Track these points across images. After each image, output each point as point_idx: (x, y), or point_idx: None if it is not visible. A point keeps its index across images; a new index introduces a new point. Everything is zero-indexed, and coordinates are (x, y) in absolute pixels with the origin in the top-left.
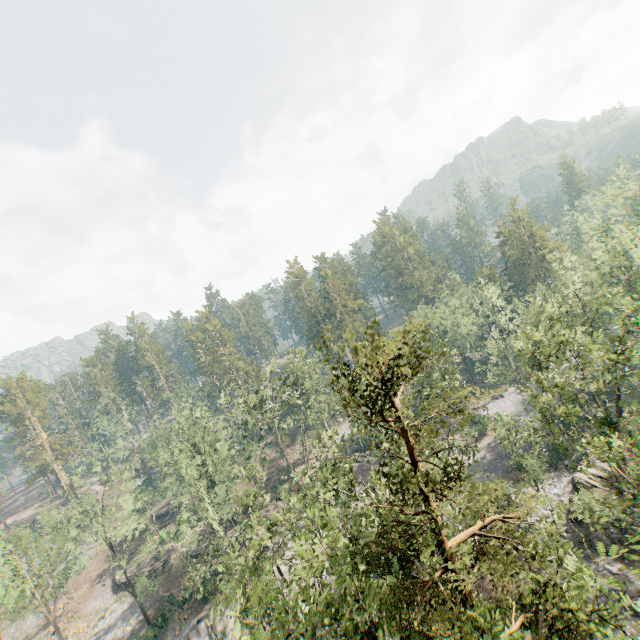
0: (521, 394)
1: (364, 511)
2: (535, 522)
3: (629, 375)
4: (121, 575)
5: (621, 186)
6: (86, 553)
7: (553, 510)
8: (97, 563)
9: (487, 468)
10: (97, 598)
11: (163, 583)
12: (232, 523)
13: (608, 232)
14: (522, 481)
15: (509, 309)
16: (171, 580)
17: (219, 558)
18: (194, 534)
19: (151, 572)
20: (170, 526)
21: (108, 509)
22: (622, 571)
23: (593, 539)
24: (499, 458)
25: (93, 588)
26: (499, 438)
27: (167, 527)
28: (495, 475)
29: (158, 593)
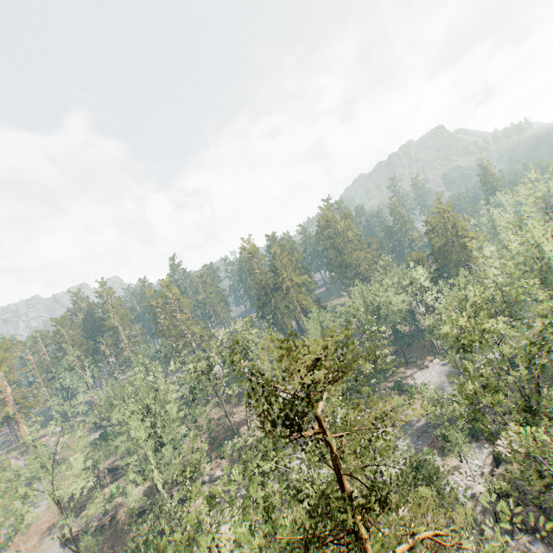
0: (444, 366)
1: (299, 484)
2: (459, 492)
3: (548, 361)
4: (66, 533)
5: (532, 187)
6: (40, 504)
7: (475, 481)
8: (49, 514)
9: (414, 435)
10: (45, 551)
11: (109, 538)
12: (177, 482)
13: (521, 226)
14: (446, 450)
15: (435, 290)
16: (117, 535)
17: (161, 519)
18: (142, 489)
19: (98, 526)
20: (121, 480)
21: (58, 467)
22: (542, 550)
23: (514, 515)
24: (425, 426)
25: (42, 540)
26: (426, 410)
27: (118, 480)
28: (421, 443)
29: (103, 548)
